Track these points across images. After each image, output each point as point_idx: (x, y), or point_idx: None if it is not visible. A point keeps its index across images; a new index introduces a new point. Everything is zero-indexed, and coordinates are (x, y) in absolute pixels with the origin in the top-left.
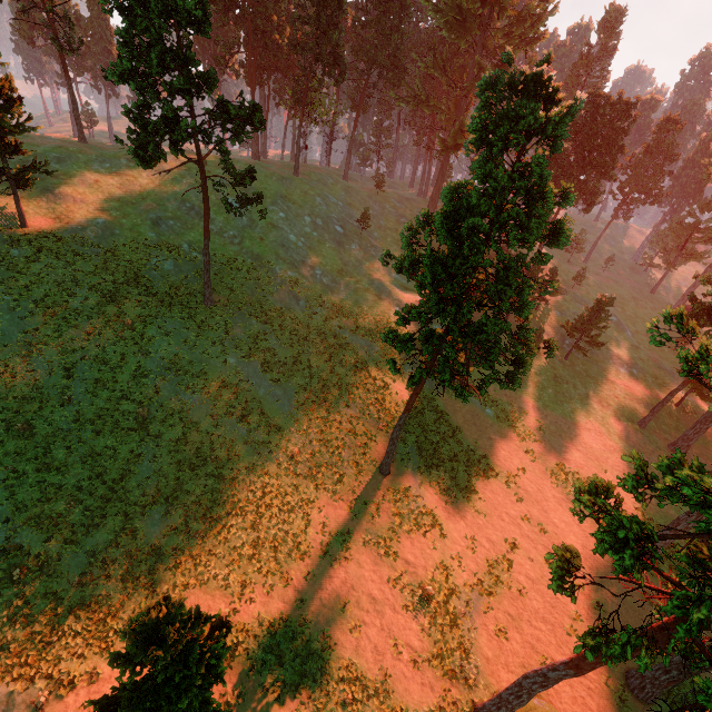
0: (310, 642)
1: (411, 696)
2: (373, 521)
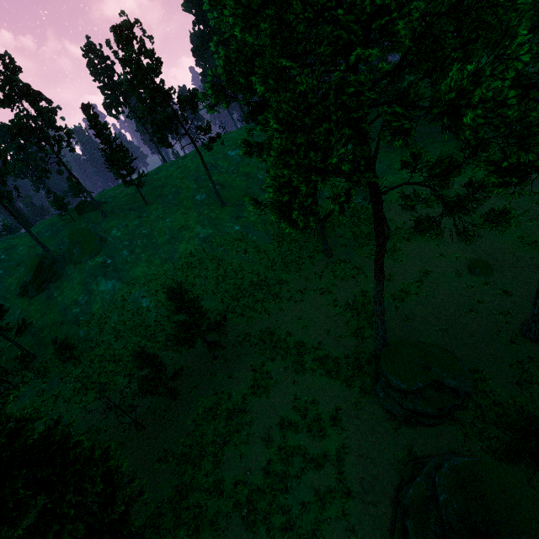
0: (280, 335)
1: (335, 351)
2: (319, 280)
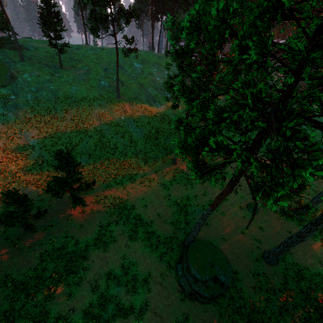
0: (127, 206)
1: (159, 230)
2: (163, 177)
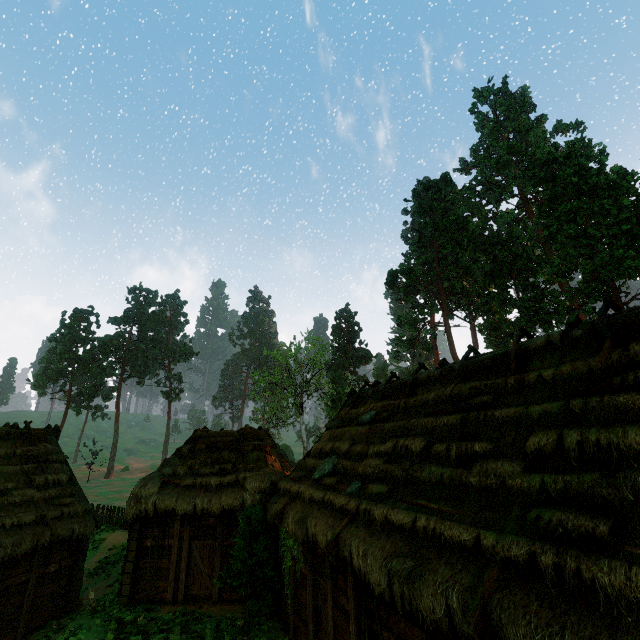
0: None
1: None
2: None
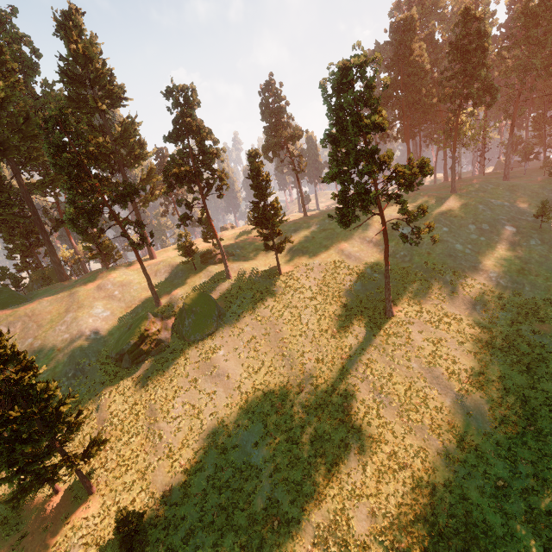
0: None
1: None
2: None
